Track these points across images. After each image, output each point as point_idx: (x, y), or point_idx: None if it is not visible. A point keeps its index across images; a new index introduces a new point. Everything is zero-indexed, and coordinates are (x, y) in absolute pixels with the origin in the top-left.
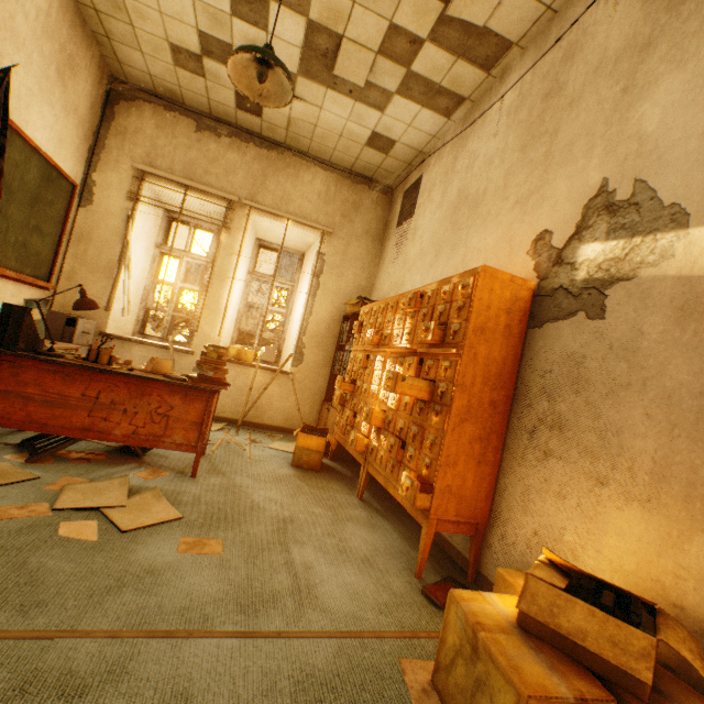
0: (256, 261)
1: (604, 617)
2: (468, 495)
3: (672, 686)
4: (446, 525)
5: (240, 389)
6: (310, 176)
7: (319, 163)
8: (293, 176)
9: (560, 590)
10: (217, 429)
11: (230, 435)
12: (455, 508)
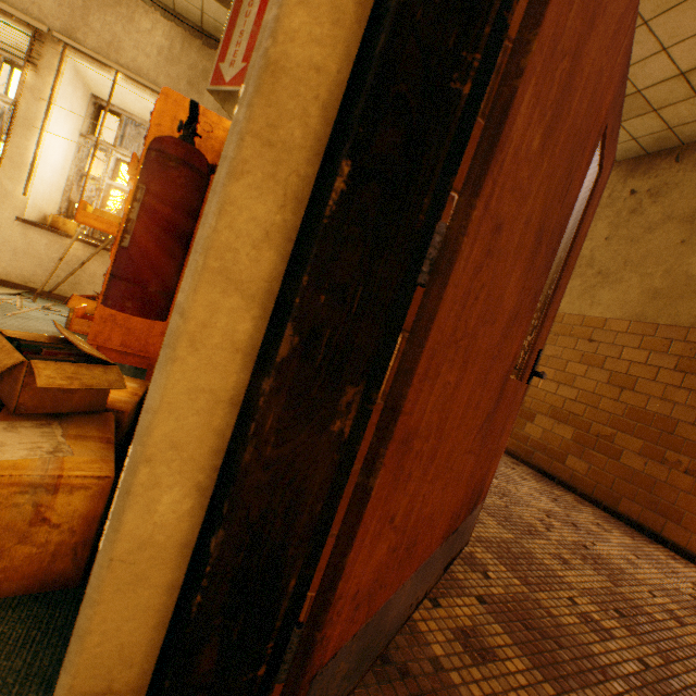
0: (97, 125)
1: (7, 350)
2: (138, 329)
3: (87, 420)
4: (111, 354)
5: (54, 261)
6: (149, 24)
7: (161, 9)
8: (126, 18)
9: (2, 336)
10: (9, 293)
11: (21, 299)
12: (122, 339)
